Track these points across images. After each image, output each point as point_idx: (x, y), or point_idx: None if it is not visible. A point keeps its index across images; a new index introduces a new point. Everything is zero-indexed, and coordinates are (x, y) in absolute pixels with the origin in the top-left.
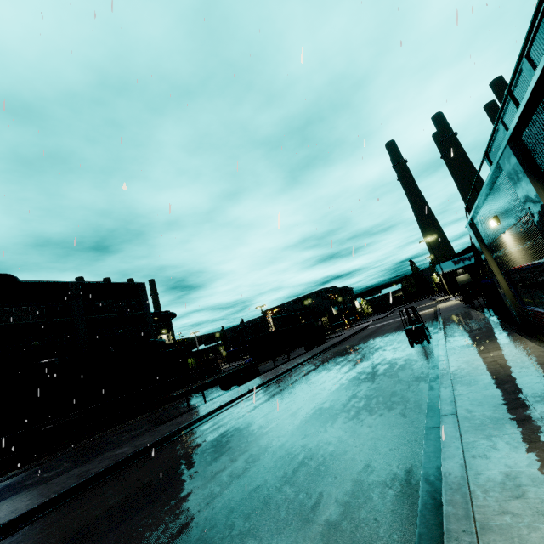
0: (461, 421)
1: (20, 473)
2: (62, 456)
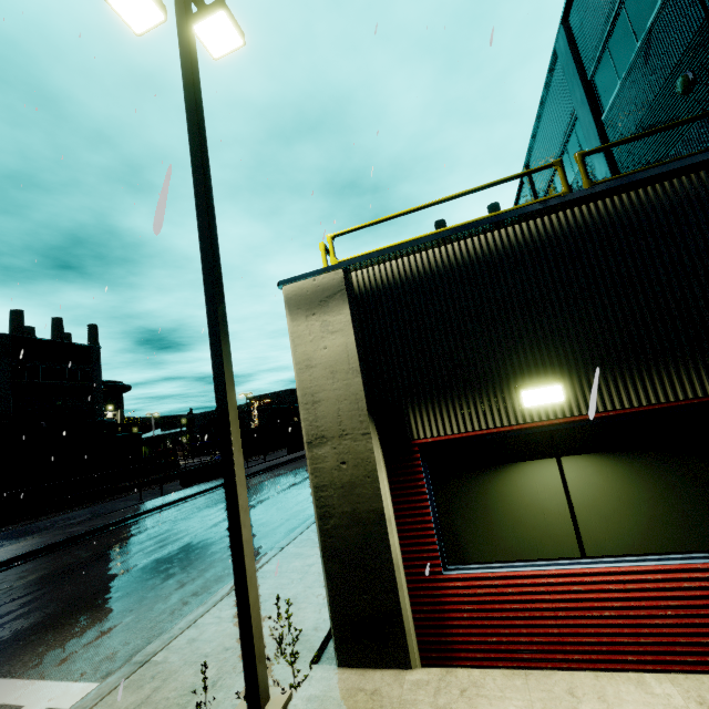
0: None
1: None
2: None
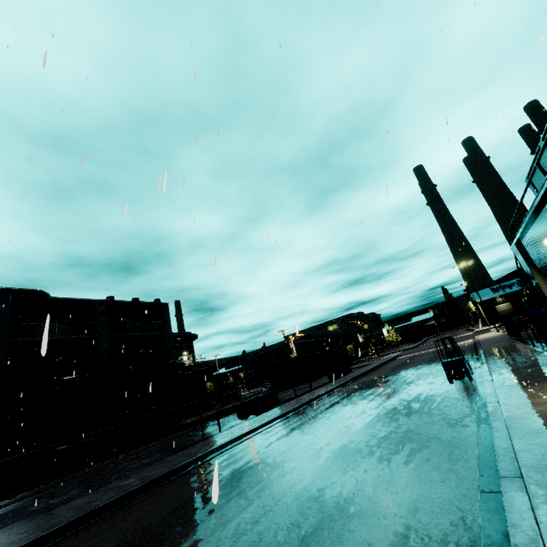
0: (531, 488)
1: (28, 496)
2: (71, 481)
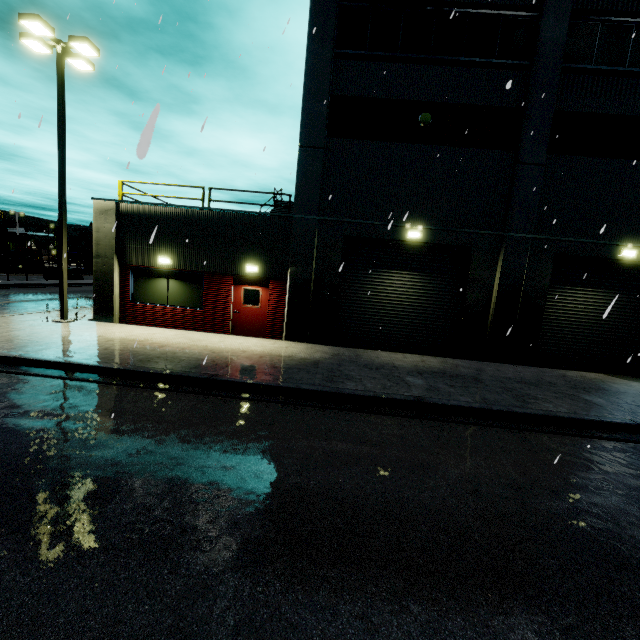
0: None
1: None
2: None
